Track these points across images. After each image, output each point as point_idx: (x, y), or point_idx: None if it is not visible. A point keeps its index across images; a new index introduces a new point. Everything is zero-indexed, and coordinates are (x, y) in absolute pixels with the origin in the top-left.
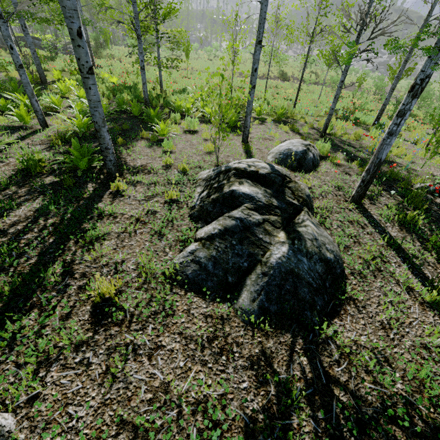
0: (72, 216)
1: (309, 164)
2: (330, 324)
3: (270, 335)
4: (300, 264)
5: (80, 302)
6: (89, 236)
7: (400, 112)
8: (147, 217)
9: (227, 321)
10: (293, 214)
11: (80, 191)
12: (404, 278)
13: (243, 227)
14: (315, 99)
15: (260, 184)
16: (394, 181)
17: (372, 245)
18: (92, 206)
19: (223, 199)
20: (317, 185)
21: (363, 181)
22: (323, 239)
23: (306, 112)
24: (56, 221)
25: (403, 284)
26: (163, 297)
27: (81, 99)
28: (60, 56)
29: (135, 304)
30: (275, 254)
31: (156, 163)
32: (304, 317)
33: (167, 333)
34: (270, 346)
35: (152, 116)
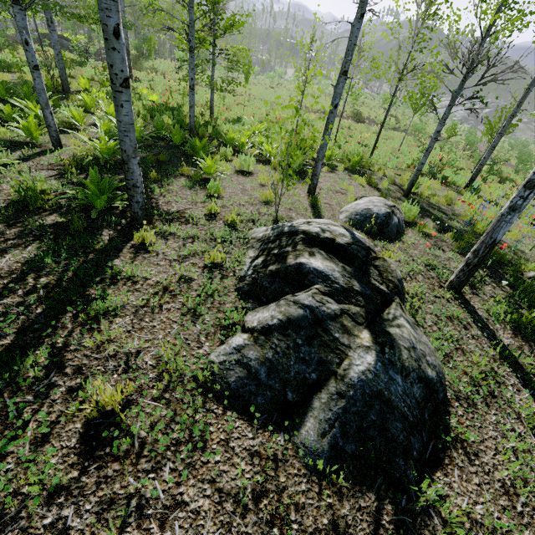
0: (75, 275)
1: (392, 231)
2: (431, 481)
3: (345, 494)
4: (393, 385)
5: (66, 416)
6: (94, 309)
7: (530, 182)
8: (179, 286)
9: (282, 464)
10: (380, 305)
11: (91, 239)
12: (528, 411)
13: (313, 320)
14: (395, 148)
15: (337, 258)
16: (500, 264)
17: (480, 355)
18: (105, 263)
19: (285, 273)
20: (404, 260)
21: (467, 264)
22: (422, 348)
23: (385, 162)
24: (51, 280)
25: (528, 422)
26: (192, 416)
27: (110, 117)
28: (92, 62)
29: (149, 426)
30: (356, 365)
31: (197, 210)
32: (395, 467)
33: (192, 480)
34: (345, 514)
35: (198, 148)
